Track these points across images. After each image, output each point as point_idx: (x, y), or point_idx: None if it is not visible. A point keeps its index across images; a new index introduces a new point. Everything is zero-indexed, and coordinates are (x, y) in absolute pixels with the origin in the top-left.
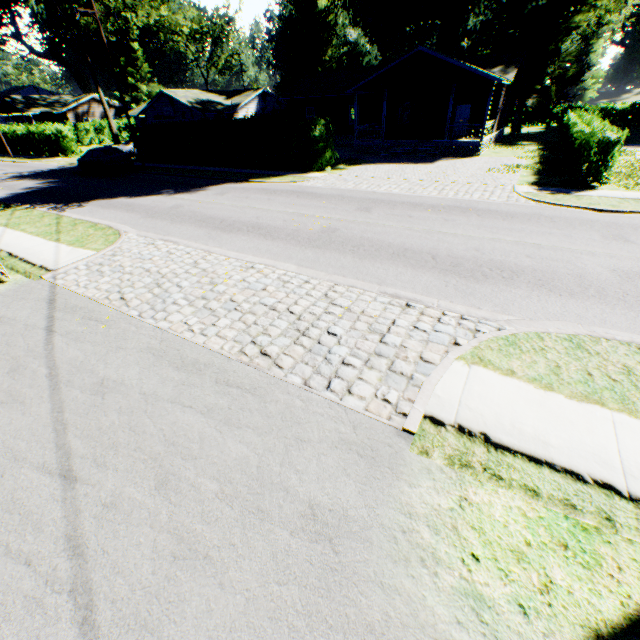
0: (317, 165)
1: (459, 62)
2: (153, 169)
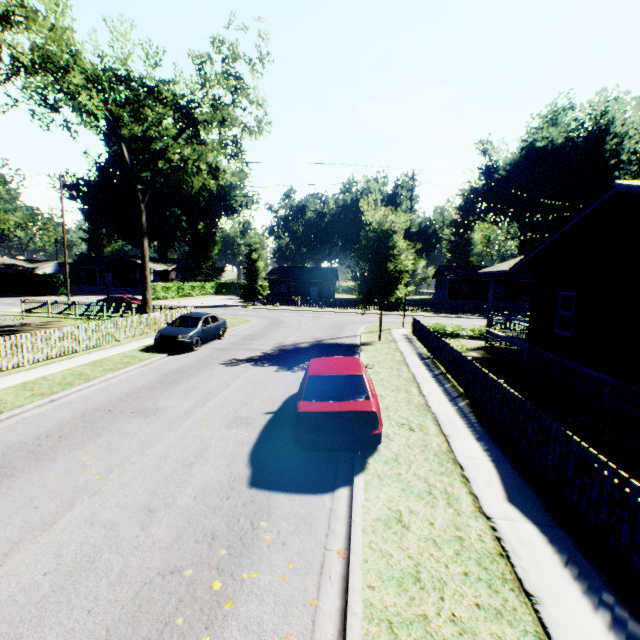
0: (56, 293)
1: (137, 261)
2: None
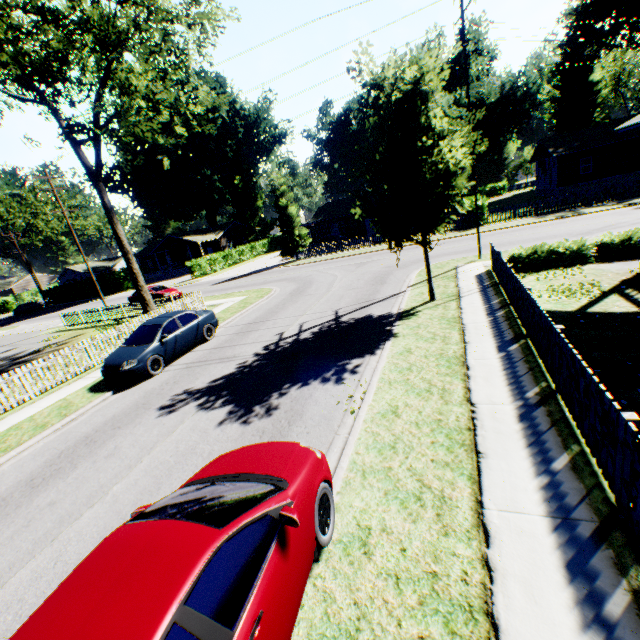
0: (122, 289)
1: (183, 238)
2: (53, 307)
